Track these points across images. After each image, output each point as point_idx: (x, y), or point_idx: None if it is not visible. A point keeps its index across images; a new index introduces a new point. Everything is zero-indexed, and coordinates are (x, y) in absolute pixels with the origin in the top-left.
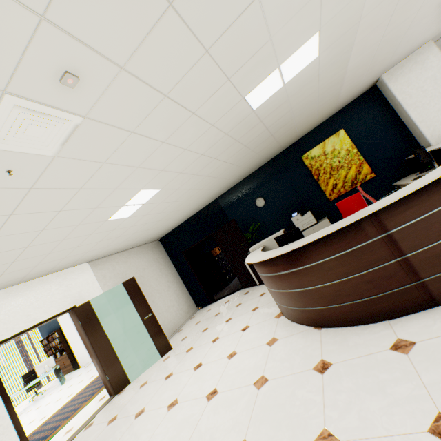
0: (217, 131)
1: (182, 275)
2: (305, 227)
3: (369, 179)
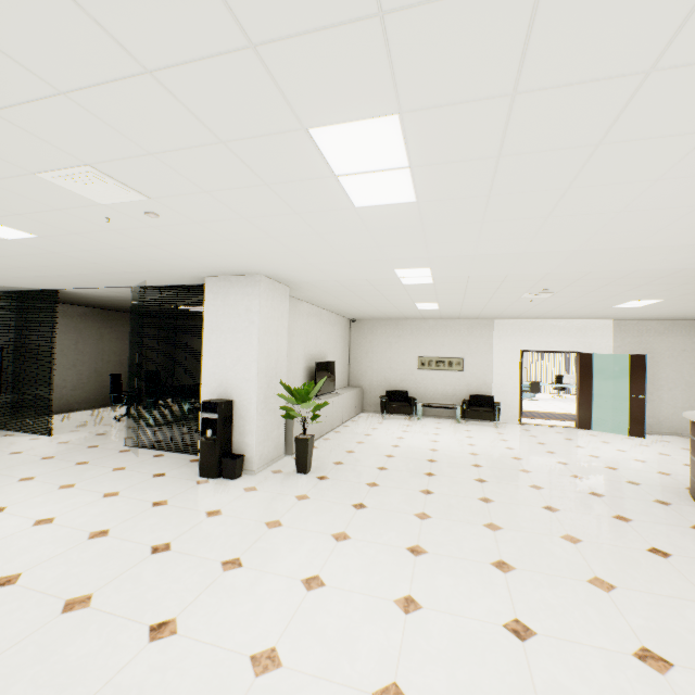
0: None
1: None
2: None
3: None
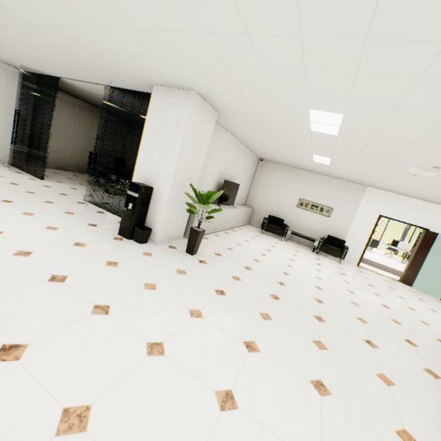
0: None
1: None
2: None
3: None
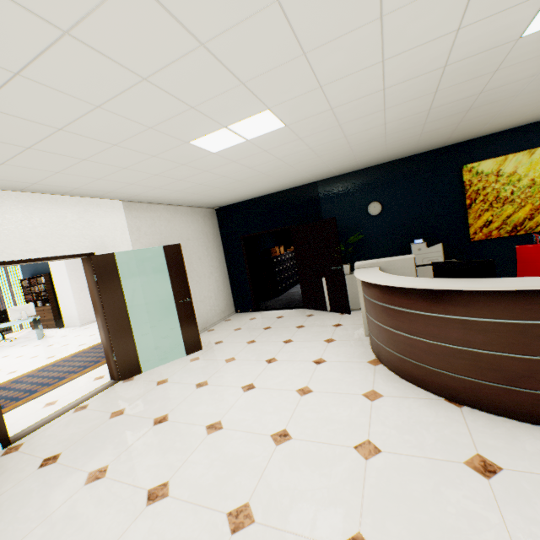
0: (446, 49)
1: (230, 264)
2: (425, 262)
3: (539, 231)
